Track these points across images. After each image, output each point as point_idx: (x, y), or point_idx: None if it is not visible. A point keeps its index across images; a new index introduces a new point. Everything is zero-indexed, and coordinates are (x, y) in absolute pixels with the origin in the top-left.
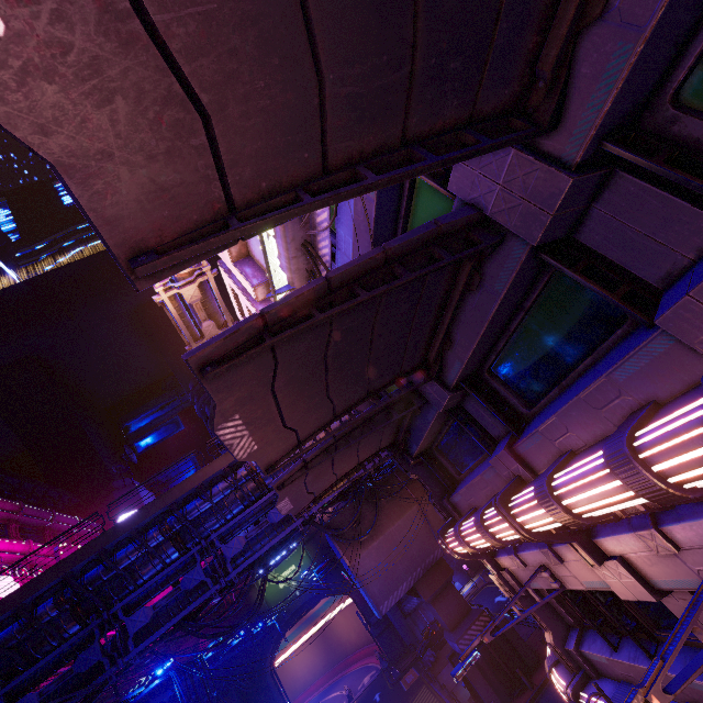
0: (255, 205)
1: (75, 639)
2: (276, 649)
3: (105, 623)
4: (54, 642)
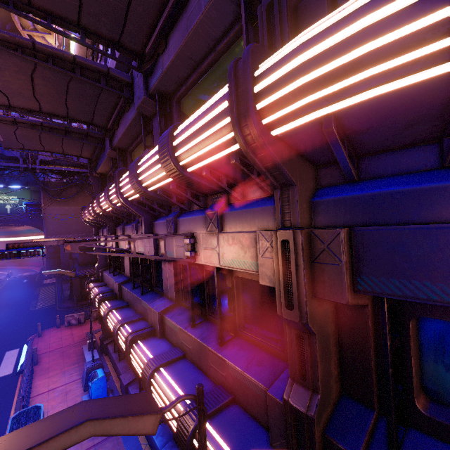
0: None
1: None
2: None
3: None
4: None
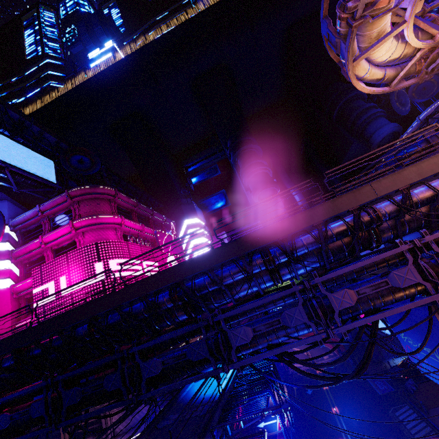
0: None
1: (186, 331)
2: None
3: (210, 327)
4: (169, 322)
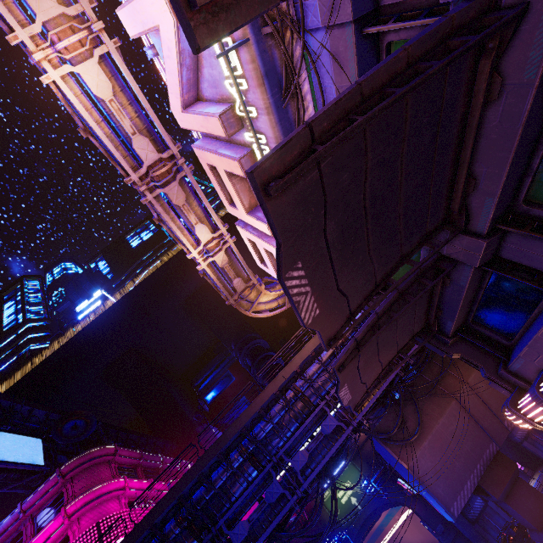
0: None
1: None
2: None
3: (215, 537)
4: None
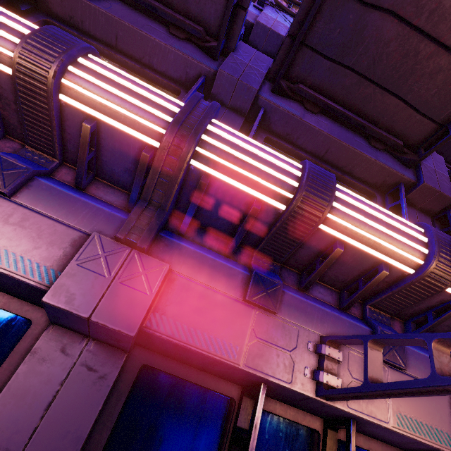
0: None
1: None
2: None
3: None
4: None
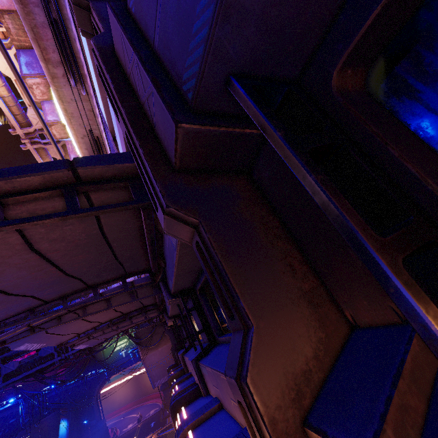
0: (9, 318)
1: None
2: (103, 384)
3: None
4: None
